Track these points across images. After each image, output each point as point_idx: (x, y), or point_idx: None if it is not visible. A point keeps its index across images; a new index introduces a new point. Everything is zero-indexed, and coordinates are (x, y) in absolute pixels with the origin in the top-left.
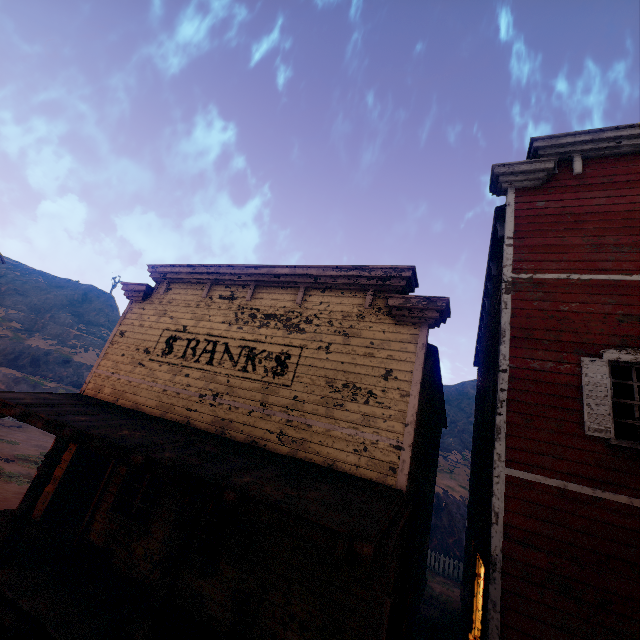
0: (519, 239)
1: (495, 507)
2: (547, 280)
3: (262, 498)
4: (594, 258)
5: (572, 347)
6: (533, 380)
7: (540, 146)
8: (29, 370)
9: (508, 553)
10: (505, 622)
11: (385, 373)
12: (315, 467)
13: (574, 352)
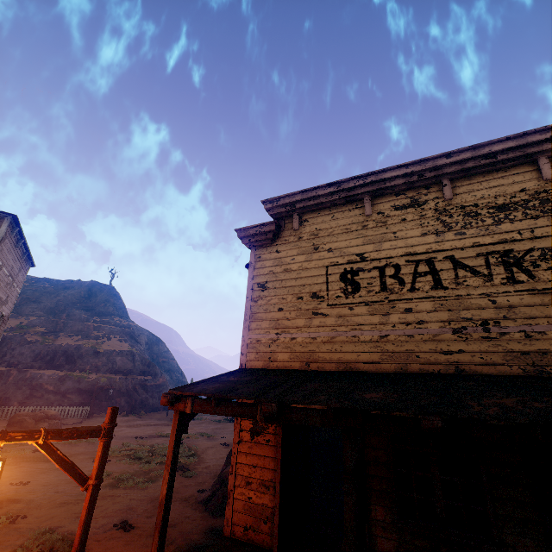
0: None
1: None
2: None
3: None
4: None
5: None
6: None
7: None
8: (67, 367)
9: None
10: None
11: None
12: None
13: None
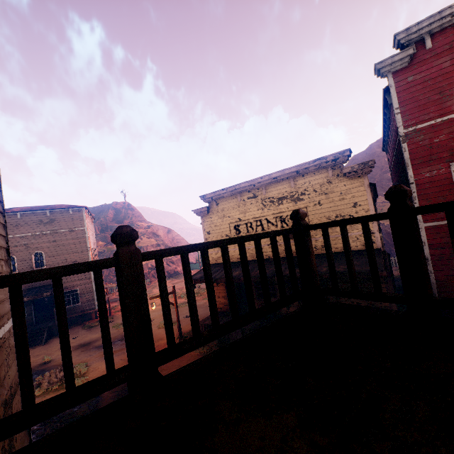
0: (402, 107)
1: (422, 240)
2: (424, 127)
3: (337, 273)
4: (448, 105)
5: (444, 160)
6: (428, 182)
7: (401, 38)
8: None
9: (432, 254)
10: (436, 275)
11: (353, 205)
12: (339, 253)
13: (446, 162)
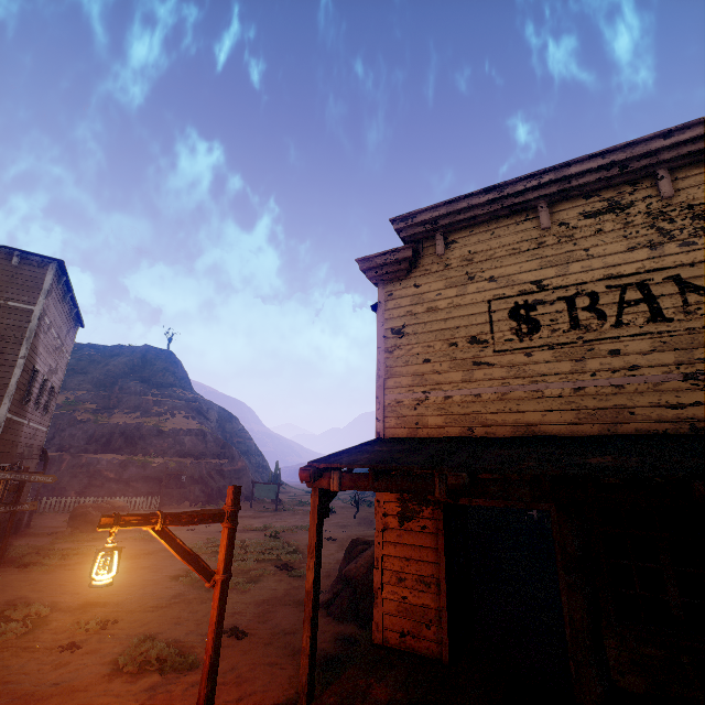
0: None
1: None
2: None
3: None
4: None
5: None
6: None
7: None
8: (127, 451)
9: None
10: None
11: None
12: None
13: None
